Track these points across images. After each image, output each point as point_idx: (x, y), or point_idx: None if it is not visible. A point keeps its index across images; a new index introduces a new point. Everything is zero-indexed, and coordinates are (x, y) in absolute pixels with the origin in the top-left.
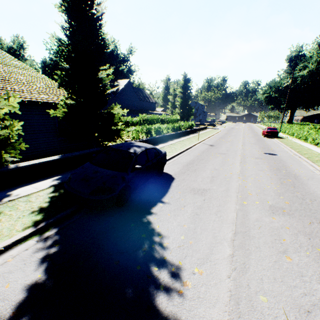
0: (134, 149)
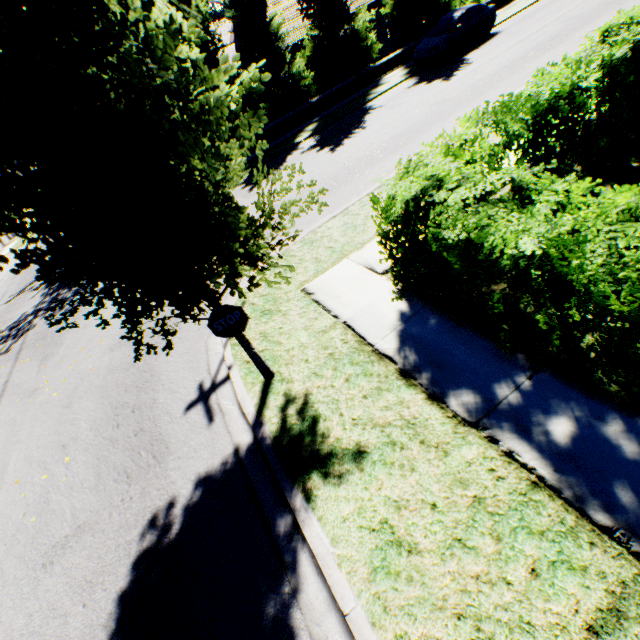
0: (457, 14)
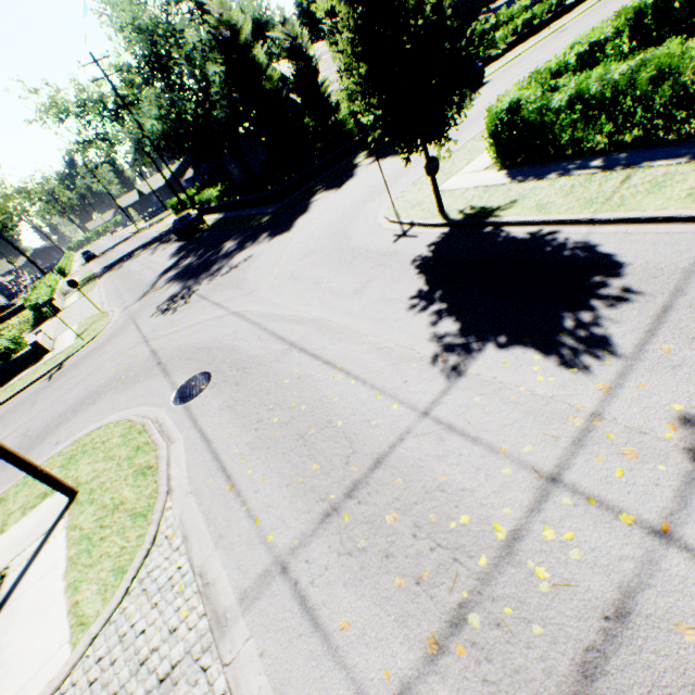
0: None
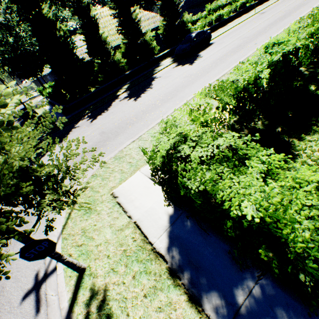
0: (193, 34)
